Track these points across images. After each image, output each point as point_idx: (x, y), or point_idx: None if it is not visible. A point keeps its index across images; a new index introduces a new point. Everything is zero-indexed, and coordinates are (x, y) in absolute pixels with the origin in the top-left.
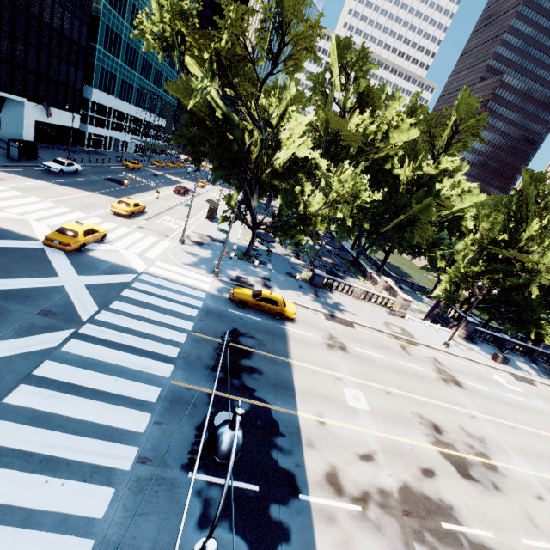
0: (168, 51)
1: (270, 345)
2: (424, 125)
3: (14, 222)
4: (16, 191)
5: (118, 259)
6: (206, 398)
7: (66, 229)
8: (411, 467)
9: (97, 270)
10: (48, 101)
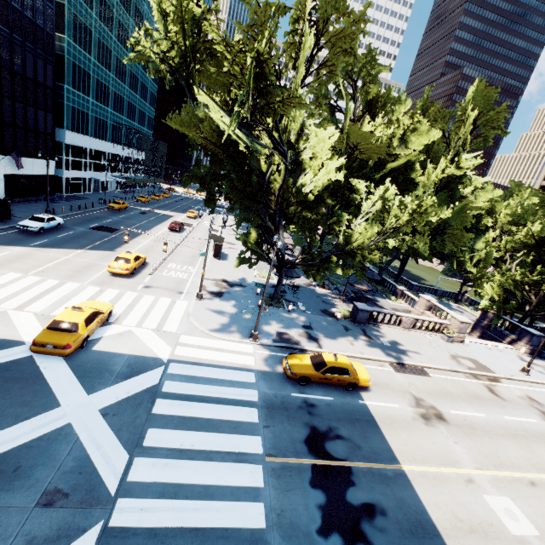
0: (172, 73)
1: (365, 445)
2: (441, 125)
3: None
4: None
5: (133, 347)
6: None
7: (60, 322)
8: None
9: (111, 374)
10: (17, 151)
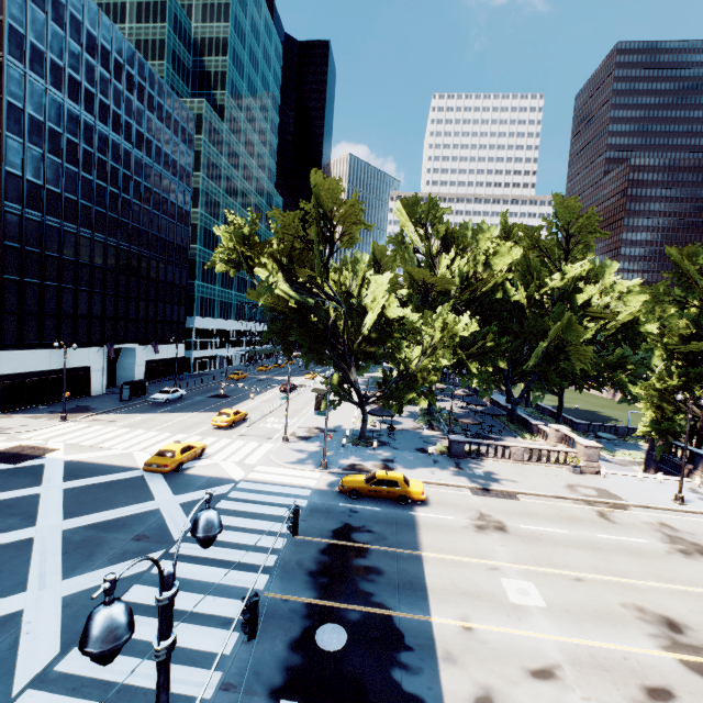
0: (238, 268)
1: (392, 538)
2: (525, 243)
3: (119, 456)
4: (125, 428)
5: (215, 472)
6: (306, 609)
7: (164, 450)
8: (625, 685)
9: (193, 486)
10: (156, 340)
